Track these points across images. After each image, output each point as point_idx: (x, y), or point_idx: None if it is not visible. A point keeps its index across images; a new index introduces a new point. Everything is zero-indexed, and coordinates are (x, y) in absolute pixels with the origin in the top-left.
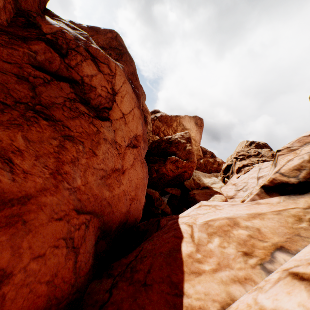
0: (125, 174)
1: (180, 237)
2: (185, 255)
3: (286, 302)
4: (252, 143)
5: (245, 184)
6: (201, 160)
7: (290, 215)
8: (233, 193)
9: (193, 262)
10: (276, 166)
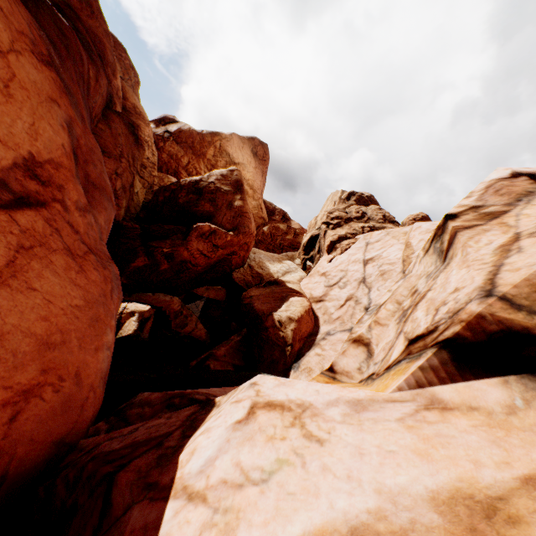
0: None
1: None
2: None
3: None
4: (352, 195)
5: (343, 274)
6: (265, 227)
7: None
8: (322, 291)
9: None
10: (454, 260)
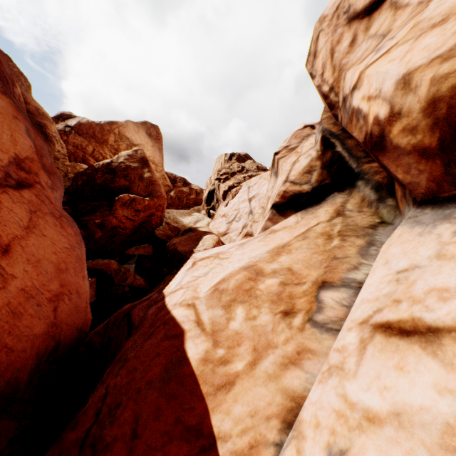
0: (14, 252)
1: (179, 334)
2: (198, 364)
3: (410, 391)
4: (232, 155)
5: (237, 211)
6: (171, 193)
7: (318, 235)
8: (225, 227)
9: (216, 368)
10: (279, 175)
